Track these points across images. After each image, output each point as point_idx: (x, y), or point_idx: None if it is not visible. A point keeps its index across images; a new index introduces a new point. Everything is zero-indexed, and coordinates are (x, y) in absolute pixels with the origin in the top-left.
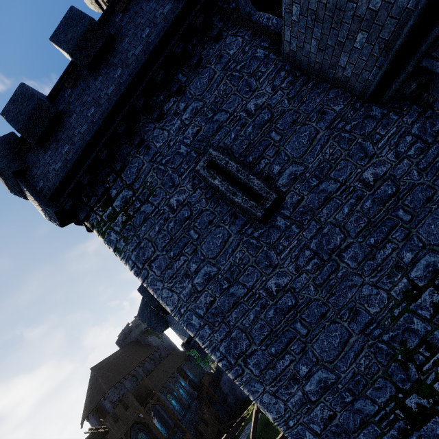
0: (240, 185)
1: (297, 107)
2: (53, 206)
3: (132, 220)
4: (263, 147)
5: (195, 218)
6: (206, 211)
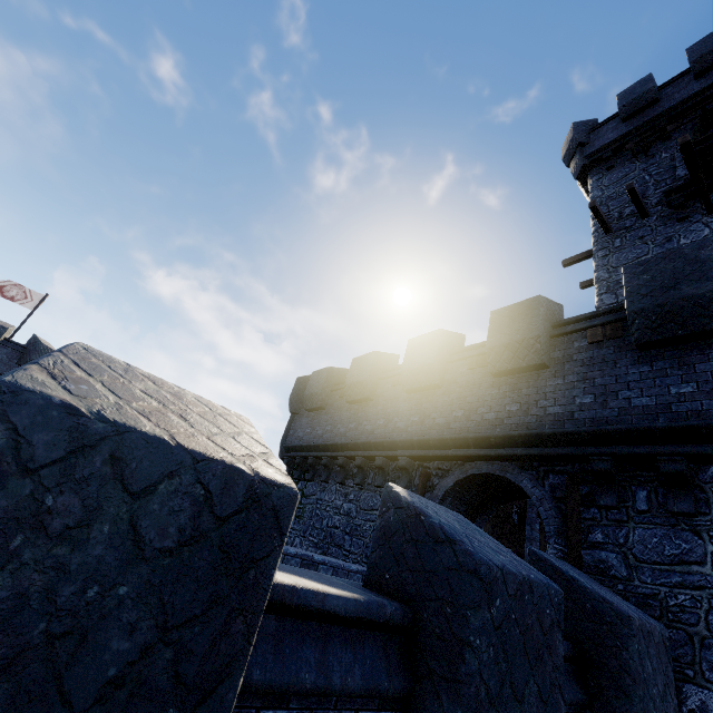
0: None
1: None
2: (282, 453)
3: None
4: None
5: None
6: None
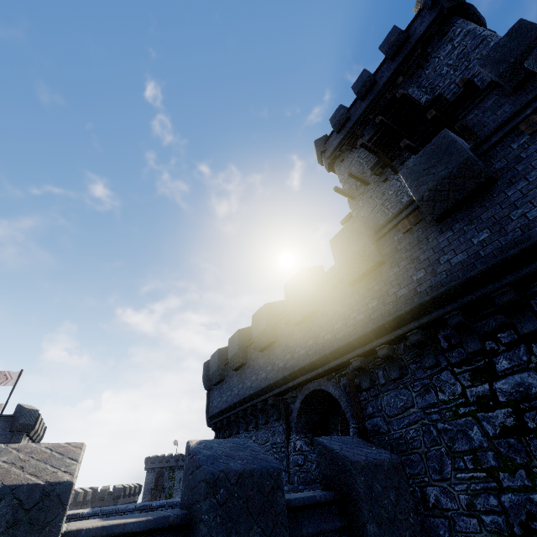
0: None
1: None
2: (209, 422)
3: None
4: None
5: None
6: None
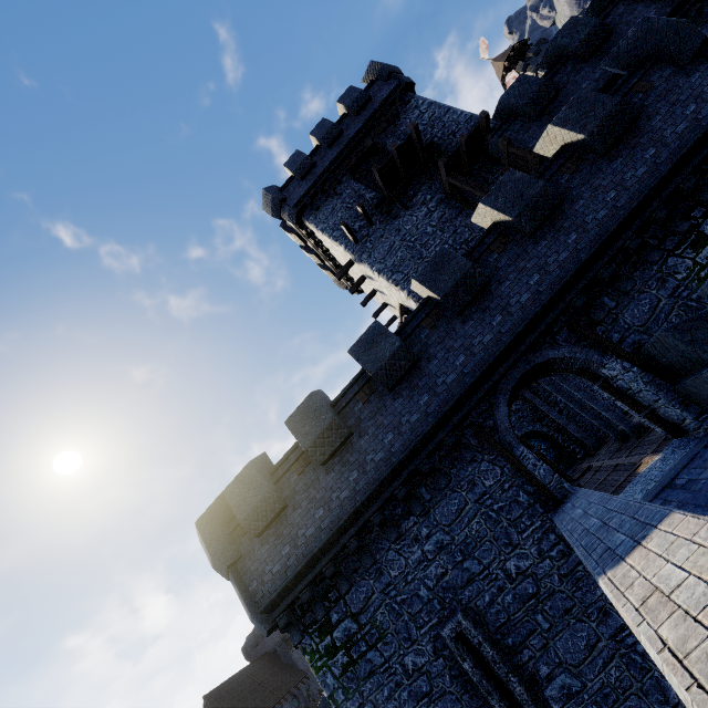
0: (496, 677)
1: (571, 591)
2: (266, 620)
3: (355, 666)
4: (526, 630)
5: (435, 698)
6: (451, 694)
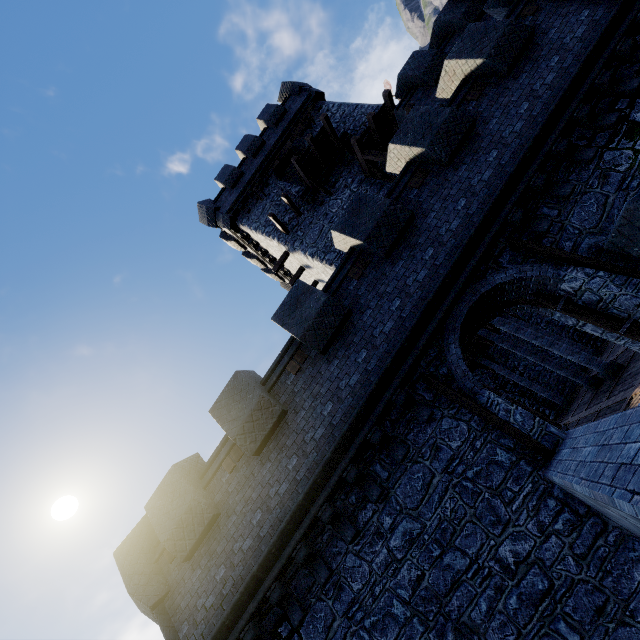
0: None
1: (597, 579)
2: None
3: None
4: None
5: None
6: None
